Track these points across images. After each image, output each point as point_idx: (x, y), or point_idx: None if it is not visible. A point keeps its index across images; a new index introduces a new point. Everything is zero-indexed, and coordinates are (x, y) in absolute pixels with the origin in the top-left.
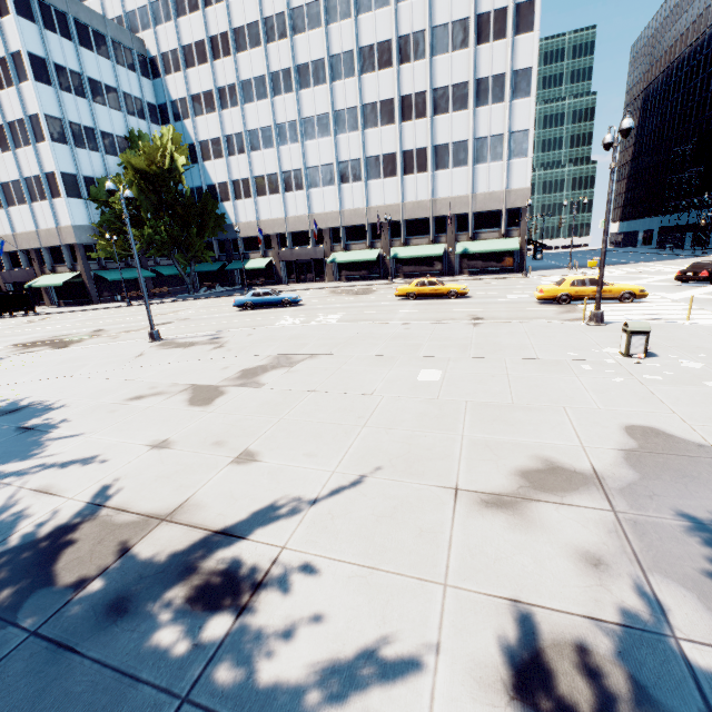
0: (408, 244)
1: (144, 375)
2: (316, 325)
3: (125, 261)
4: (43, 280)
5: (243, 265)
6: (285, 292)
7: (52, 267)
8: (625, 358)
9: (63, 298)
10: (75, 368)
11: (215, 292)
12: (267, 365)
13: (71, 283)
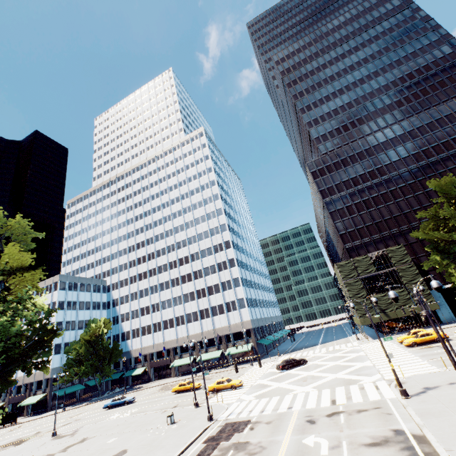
0: (207, 351)
1: (38, 453)
2: (117, 418)
3: (72, 382)
4: (28, 401)
5: (125, 377)
6: (144, 389)
7: (35, 391)
8: (167, 425)
9: (34, 410)
10: (18, 453)
11: (113, 392)
12: (77, 442)
13: (41, 399)
